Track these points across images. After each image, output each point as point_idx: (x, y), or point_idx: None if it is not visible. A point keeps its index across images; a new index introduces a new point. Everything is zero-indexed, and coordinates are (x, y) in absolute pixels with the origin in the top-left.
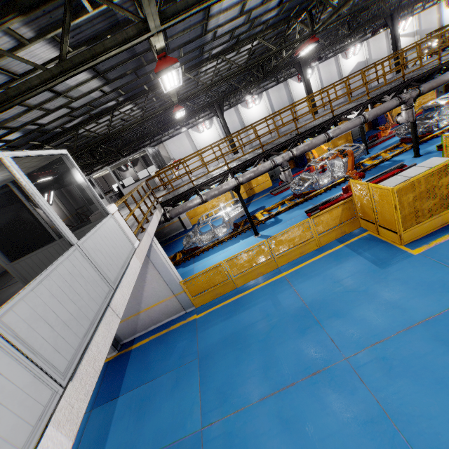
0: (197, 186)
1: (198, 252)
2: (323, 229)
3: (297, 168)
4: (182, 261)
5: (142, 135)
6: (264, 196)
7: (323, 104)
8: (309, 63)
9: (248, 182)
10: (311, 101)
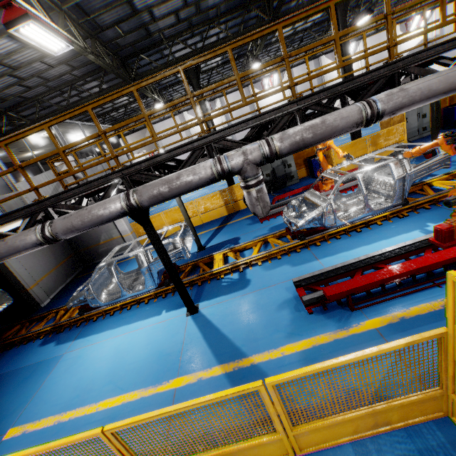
0: (47, 201)
1: (98, 312)
2: (311, 411)
3: (312, 176)
4: (67, 325)
5: (107, 110)
6: (248, 216)
7: (369, 21)
8: (352, 22)
9: (230, 192)
10: (347, 70)
